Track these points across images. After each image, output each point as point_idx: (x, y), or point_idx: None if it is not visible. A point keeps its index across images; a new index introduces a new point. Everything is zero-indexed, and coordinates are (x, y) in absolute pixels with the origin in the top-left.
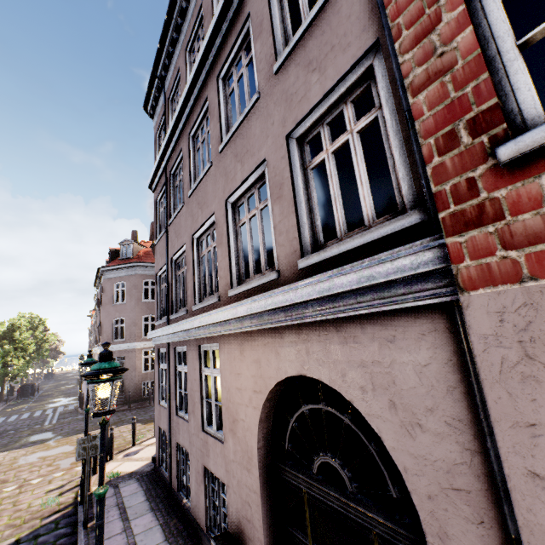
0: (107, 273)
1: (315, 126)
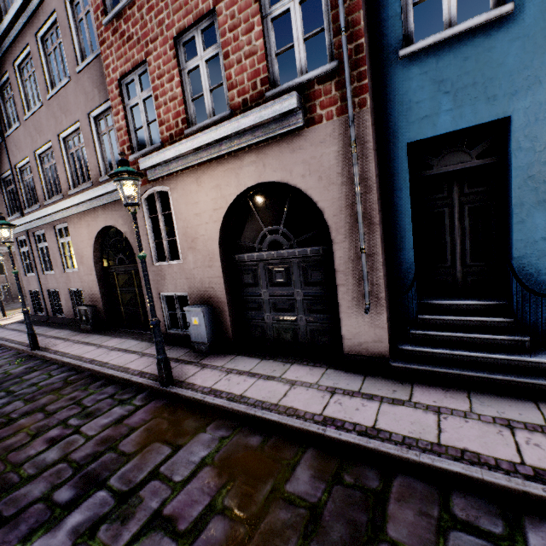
0: None
1: (101, 115)
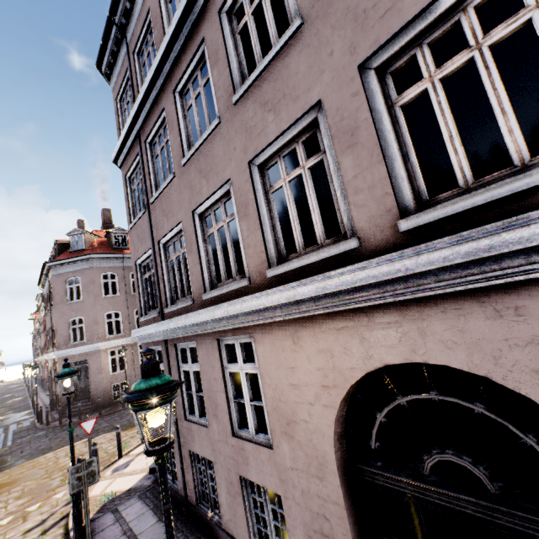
0: (56, 269)
1: (405, 49)
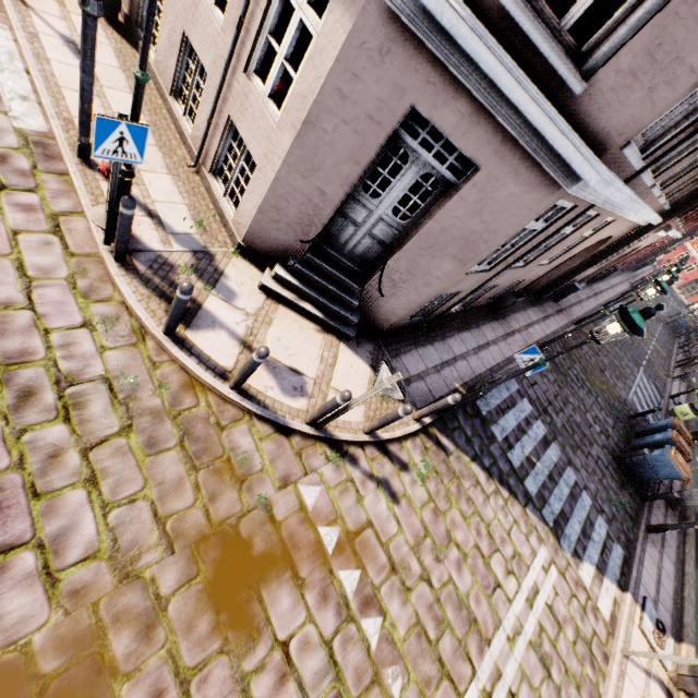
0: None
1: None
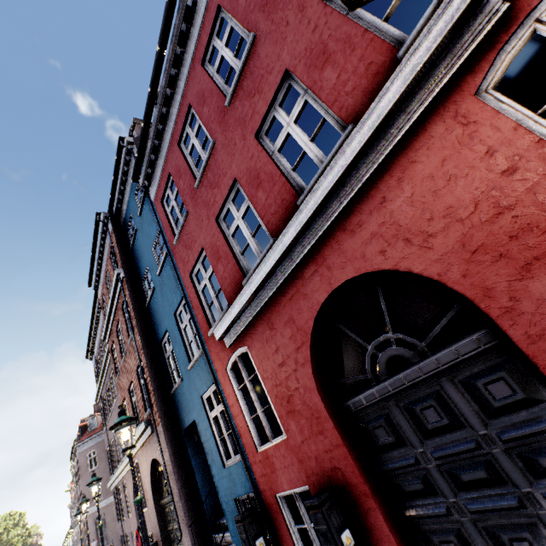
0: (80, 448)
1: None
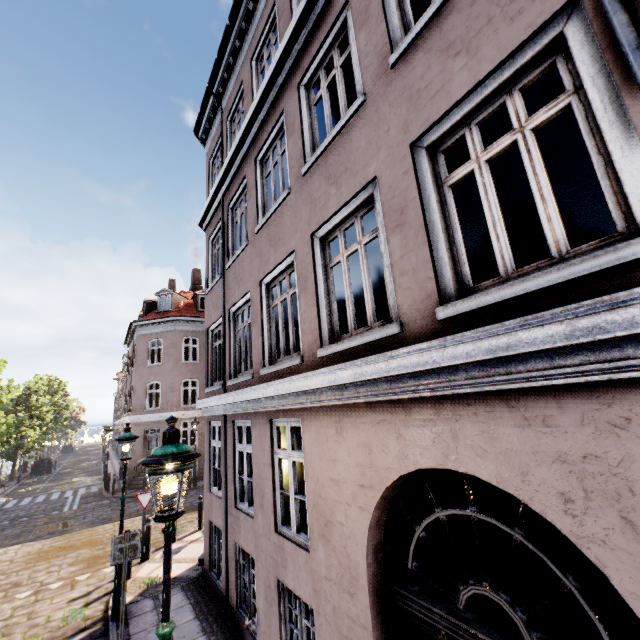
0: (141, 329)
1: (456, 129)
